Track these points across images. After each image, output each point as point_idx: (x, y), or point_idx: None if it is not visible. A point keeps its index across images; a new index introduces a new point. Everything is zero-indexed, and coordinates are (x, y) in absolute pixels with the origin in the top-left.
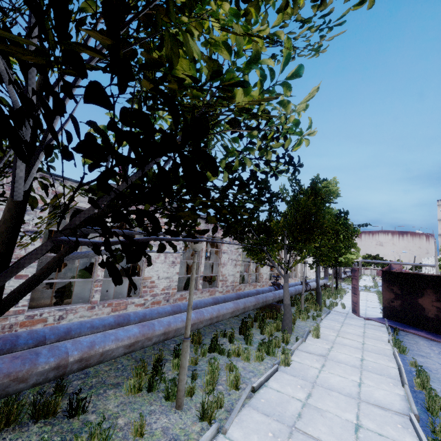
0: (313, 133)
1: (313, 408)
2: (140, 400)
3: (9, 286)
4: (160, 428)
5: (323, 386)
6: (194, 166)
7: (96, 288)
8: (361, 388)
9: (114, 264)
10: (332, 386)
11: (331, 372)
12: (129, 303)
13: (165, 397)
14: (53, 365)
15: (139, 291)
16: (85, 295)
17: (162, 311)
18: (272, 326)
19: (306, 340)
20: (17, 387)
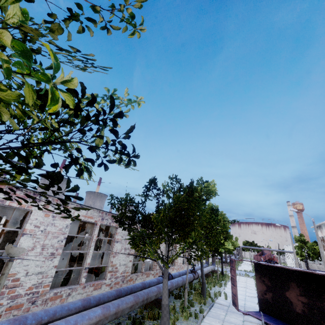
0: (71, 81)
1: None
2: None
3: None
4: None
5: None
6: None
7: None
8: None
9: None
10: None
11: None
12: None
13: None
14: None
15: None
16: None
17: None
18: None
19: None
20: None
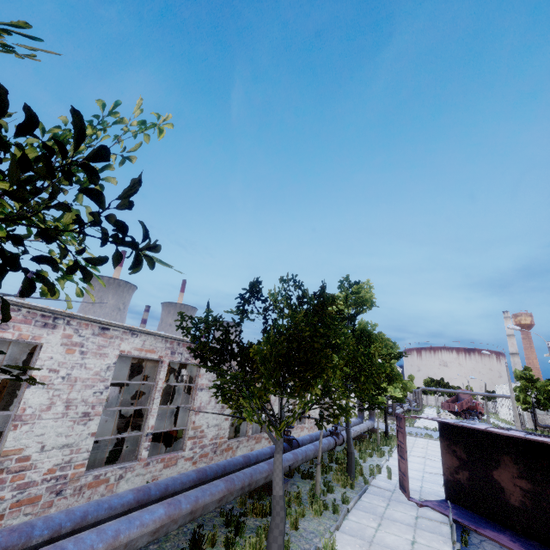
0: None
1: None
2: None
3: None
4: None
5: None
6: None
7: None
8: None
9: None
10: None
11: None
12: None
13: None
14: None
15: None
16: None
17: None
18: (246, 545)
19: None
20: None
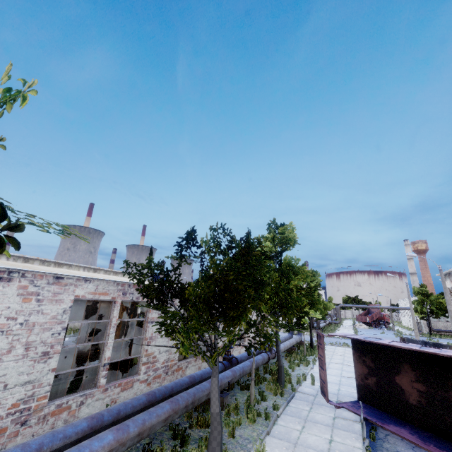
0: None
1: None
2: None
3: None
4: None
5: None
6: None
7: None
8: None
9: None
10: None
11: None
12: None
13: None
14: None
15: None
16: None
17: None
18: None
19: None
20: None
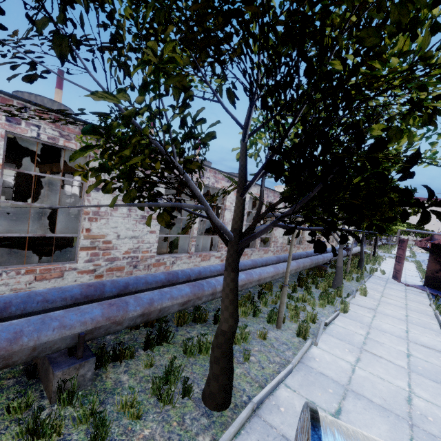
0: None
1: (374, 341)
2: (250, 320)
3: (146, 238)
4: (272, 337)
5: (377, 329)
6: (429, 215)
7: (192, 242)
8: (408, 334)
9: (324, 243)
10: (384, 329)
11: (382, 321)
12: (211, 255)
13: (267, 321)
14: (211, 292)
15: (217, 247)
16: (181, 247)
17: (246, 264)
18: (325, 283)
19: (355, 297)
20: (198, 302)
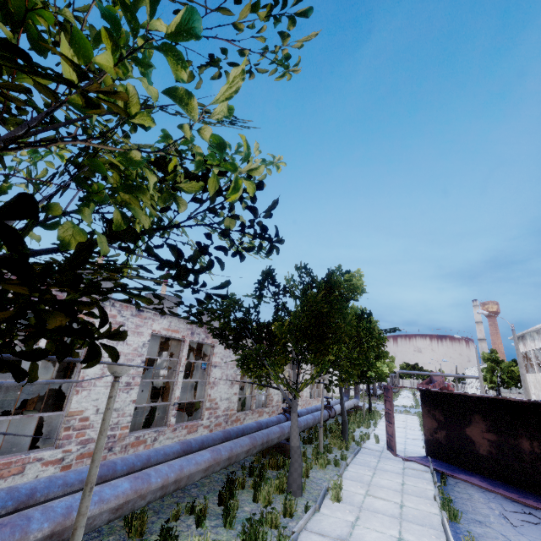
0: (257, 169)
1: None
2: None
3: None
4: None
5: None
6: None
7: None
8: None
9: None
10: None
11: None
12: (30, 461)
13: None
14: None
15: (56, 437)
16: None
17: (74, 478)
18: (272, 485)
19: (321, 508)
20: None
